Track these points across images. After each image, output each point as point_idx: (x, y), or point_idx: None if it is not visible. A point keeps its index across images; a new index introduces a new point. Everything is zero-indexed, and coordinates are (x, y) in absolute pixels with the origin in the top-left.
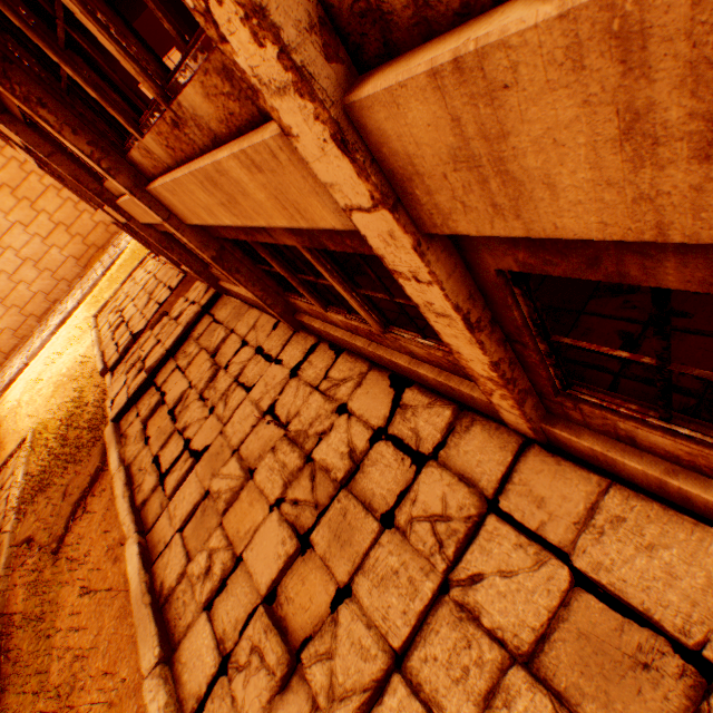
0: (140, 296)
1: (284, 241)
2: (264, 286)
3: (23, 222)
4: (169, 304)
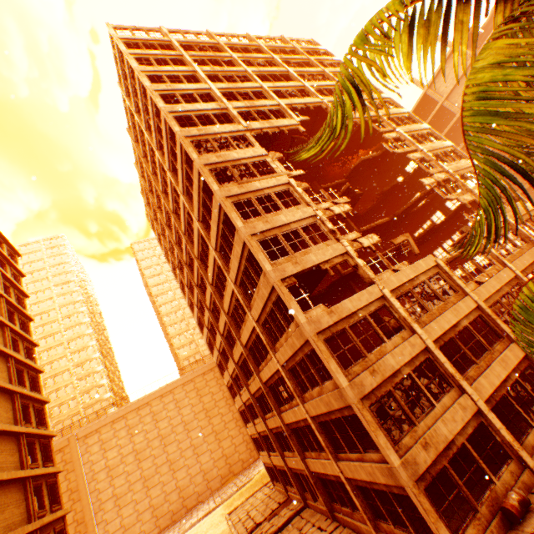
0: (260, 504)
1: (332, 477)
2: (325, 496)
3: (212, 449)
4: (278, 509)
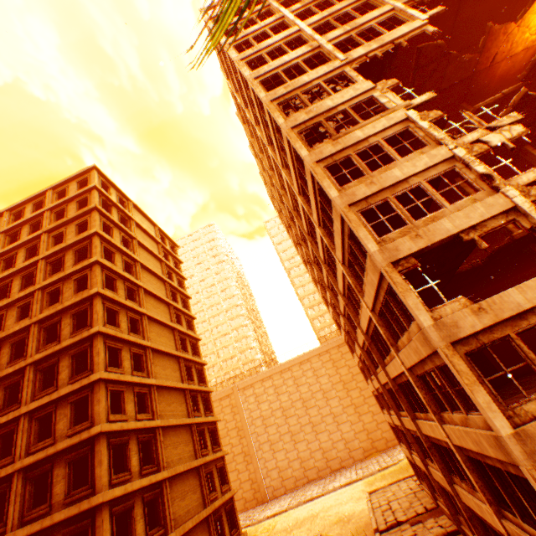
0: (403, 499)
1: (494, 528)
2: None
3: (351, 421)
4: (422, 516)
